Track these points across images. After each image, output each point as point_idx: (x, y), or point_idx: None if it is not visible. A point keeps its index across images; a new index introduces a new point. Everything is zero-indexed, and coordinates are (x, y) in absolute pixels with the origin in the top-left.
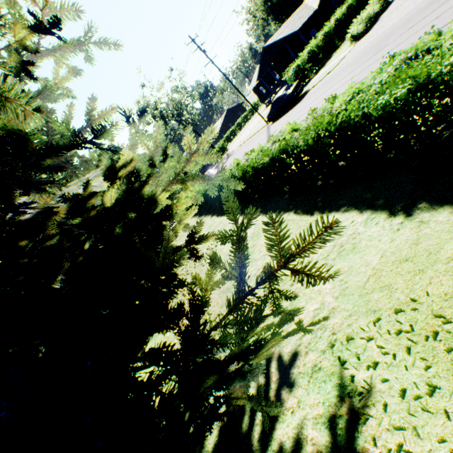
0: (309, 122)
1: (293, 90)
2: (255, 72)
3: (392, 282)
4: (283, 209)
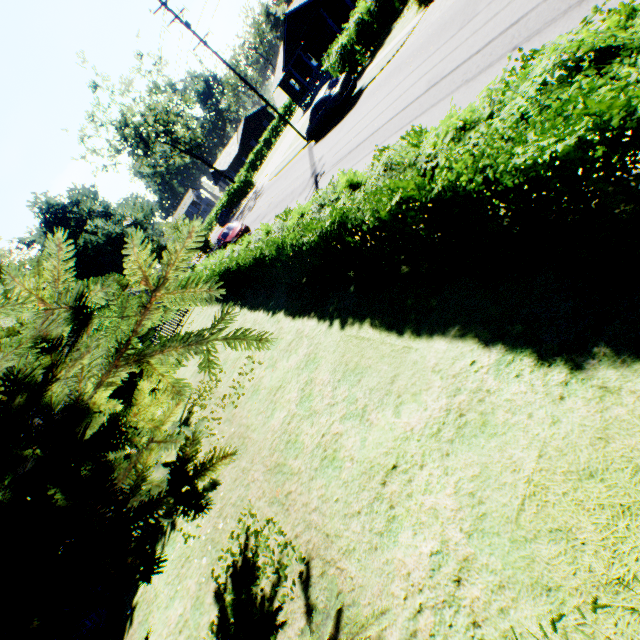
0: (379, 175)
1: (341, 88)
2: (280, 55)
3: (572, 523)
4: (351, 313)
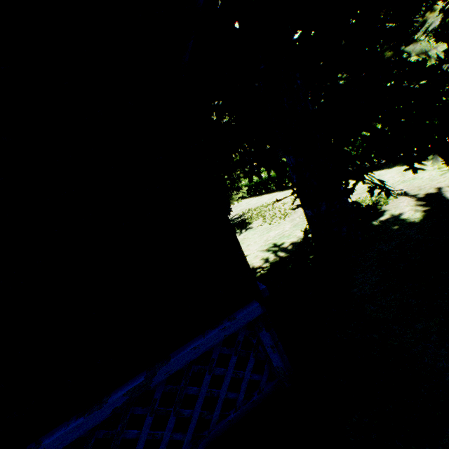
0: None
1: None
2: None
3: None
4: None
